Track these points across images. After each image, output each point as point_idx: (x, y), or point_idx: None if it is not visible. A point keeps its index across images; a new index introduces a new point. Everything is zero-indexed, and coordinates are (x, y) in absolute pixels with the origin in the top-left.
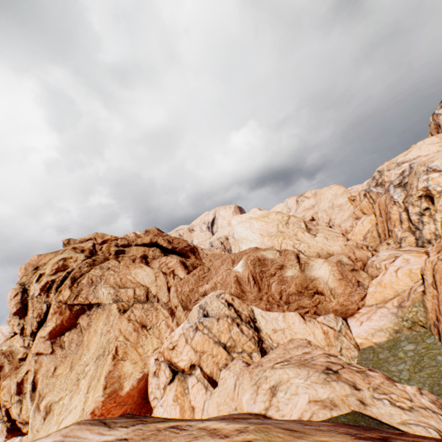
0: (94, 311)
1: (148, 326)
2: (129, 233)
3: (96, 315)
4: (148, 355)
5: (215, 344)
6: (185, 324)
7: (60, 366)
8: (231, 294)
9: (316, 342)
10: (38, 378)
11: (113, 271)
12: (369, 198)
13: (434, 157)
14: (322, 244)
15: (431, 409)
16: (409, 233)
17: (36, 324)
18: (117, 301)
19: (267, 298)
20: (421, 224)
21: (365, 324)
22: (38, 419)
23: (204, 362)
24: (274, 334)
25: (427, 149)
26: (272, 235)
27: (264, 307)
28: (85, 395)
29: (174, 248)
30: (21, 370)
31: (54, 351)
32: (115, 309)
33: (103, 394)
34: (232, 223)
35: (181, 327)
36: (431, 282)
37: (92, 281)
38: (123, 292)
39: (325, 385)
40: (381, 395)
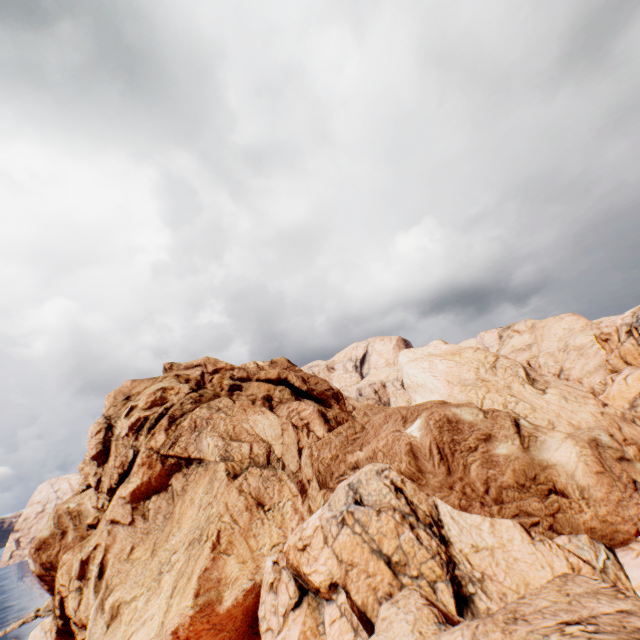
0: (194, 470)
1: (266, 505)
2: (248, 363)
3: (195, 476)
4: (263, 552)
5: (372, 553)
6: (324, 511)
7: (139, 546)
8: (399, 472)
9: None
10: (108, 559)
11: (225, 413)
12: (638, 338)
13: None
14: (558, 406)
15: None
16: None
17: (117, 478)
18: (225, 459)
19: (462, 487)
20: None
21: None
22: (99, 624)
23: (352, 582)
24: (475, 555)
25: None
26: (467, 384)
27: (457, 503)
28: (167, 600)
29: (310, 391)
30: (89, 542)
31: (133, 522)
32: (222, 470)
33: (194, 605)
34: (399, 360)
35: (317, 515)
36: None
37: (195, 424)
38: (236, 447)
39: None
40: None
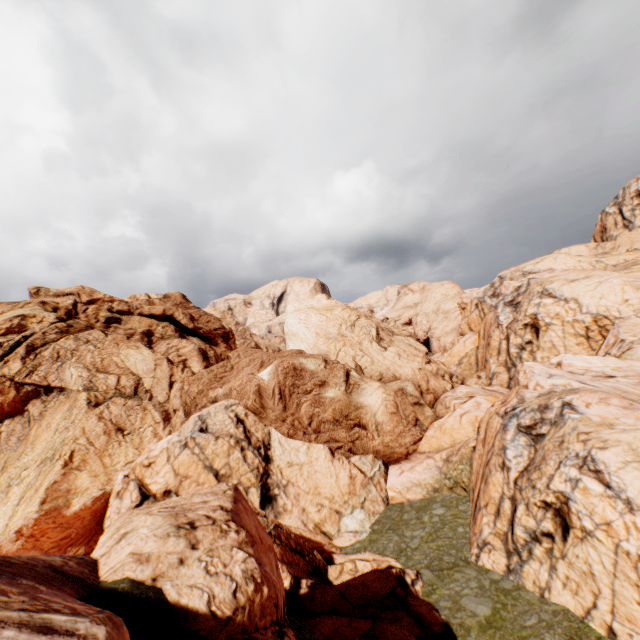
0: (54, 398)
1: (126, 430)
2: (139, 294)
3: (55, 403)
4: (117, 468)
5: (204, 469)
6: (174, 436)
7: None
8: (246, 407)
9: (336, 488)
10: None
11: (94, 346)
12: (481, 311)
13: (556, 277)
14: (391, 362)
15: (233, 577)
16: (504, 369)
17: None
18: (89, 389)
19: (293, 420)
20: (519, 360)
21: (405, 474)
22: None
23: (184, 489)
24: (288, 469)
25: (563, 262)
26: (330, 338)
27: (286, 432)
28: (14, 507)
29: (197, 329)
30: None
31: None
32: (84, 399)
33: (39, 510)
34: (287, 309)
35: (167, 440)
36: (482, 437)
37: (58, 355)
38: (102, 378)
39: (162, 539)
40: (208, 557)
